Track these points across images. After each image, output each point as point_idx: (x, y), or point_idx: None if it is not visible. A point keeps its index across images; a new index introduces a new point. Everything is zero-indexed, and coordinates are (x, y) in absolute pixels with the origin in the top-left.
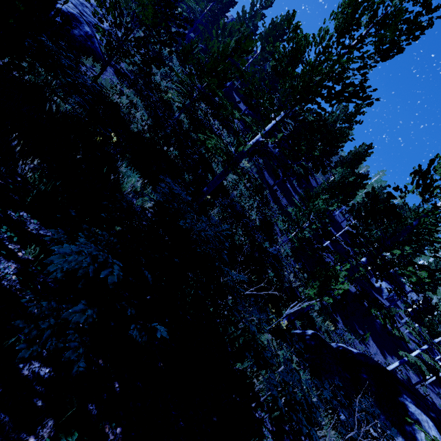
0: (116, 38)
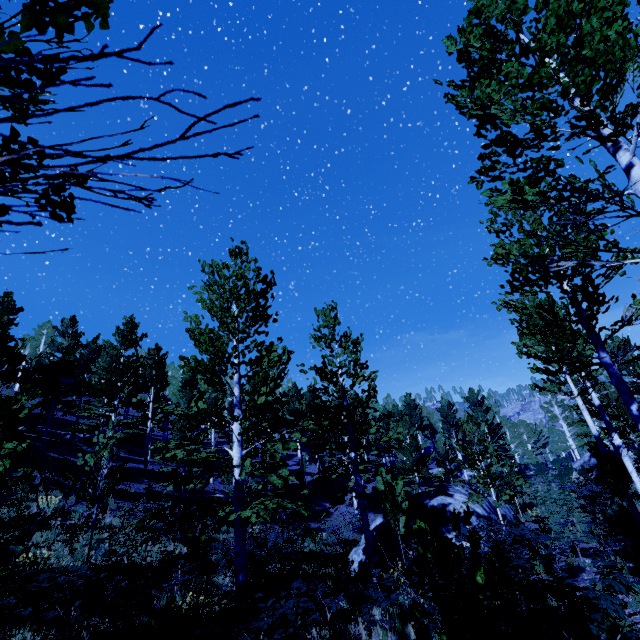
0: None
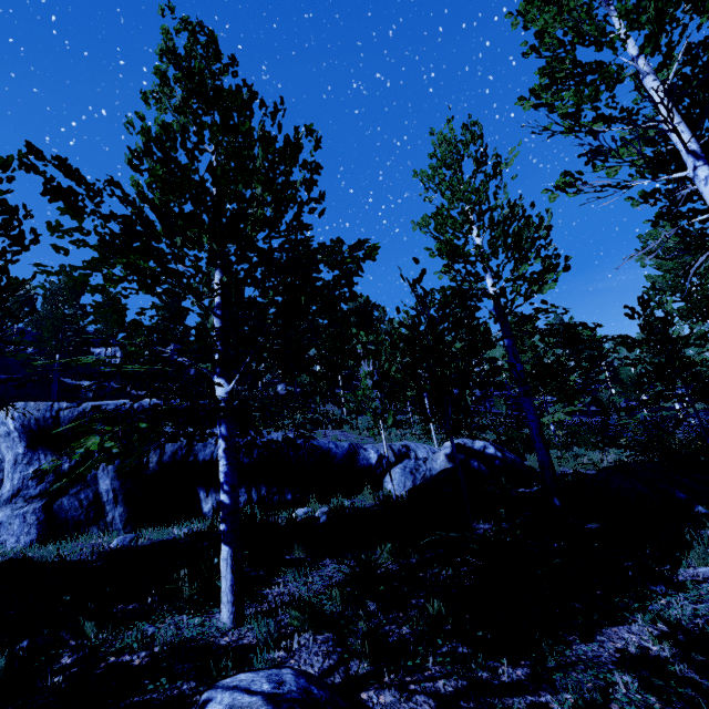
0: None
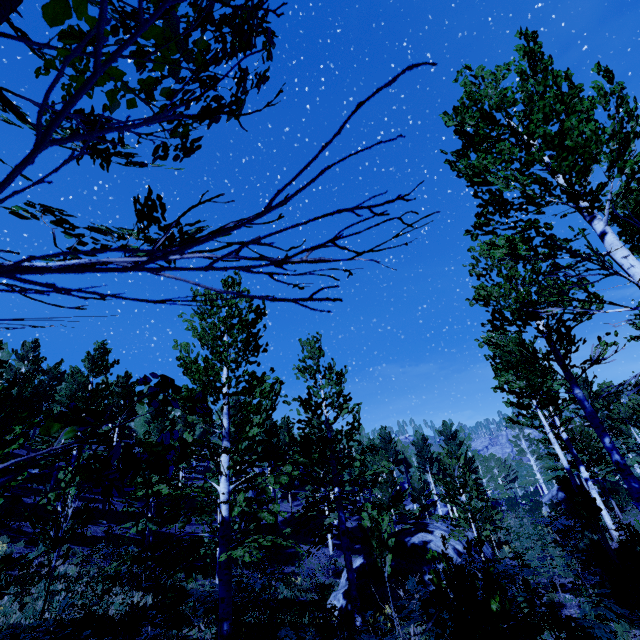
0: None
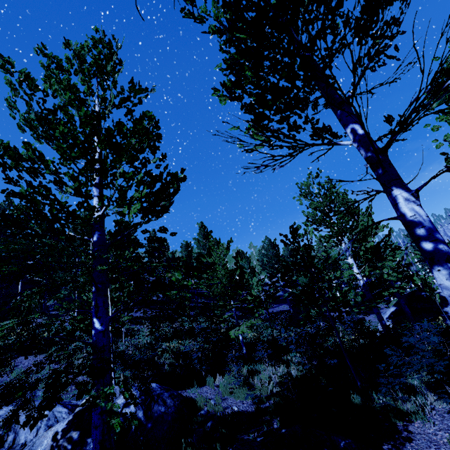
0: (350, 305)
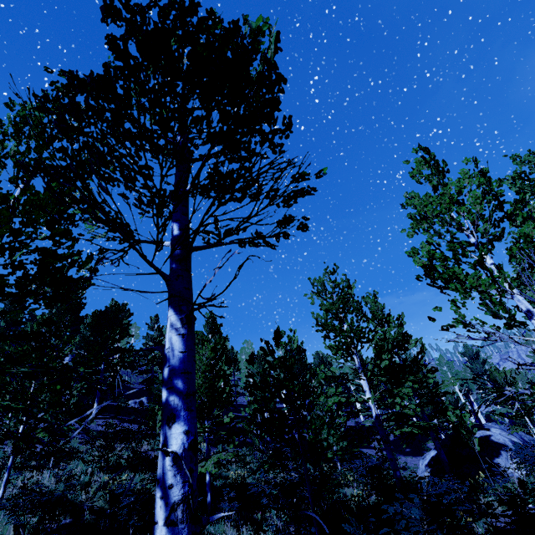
0: (329, 446)
